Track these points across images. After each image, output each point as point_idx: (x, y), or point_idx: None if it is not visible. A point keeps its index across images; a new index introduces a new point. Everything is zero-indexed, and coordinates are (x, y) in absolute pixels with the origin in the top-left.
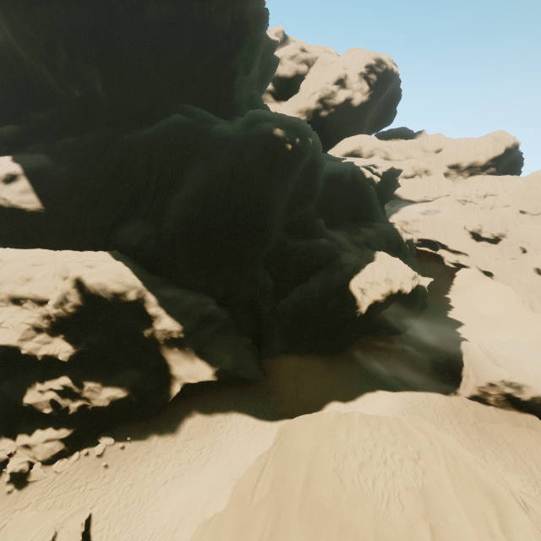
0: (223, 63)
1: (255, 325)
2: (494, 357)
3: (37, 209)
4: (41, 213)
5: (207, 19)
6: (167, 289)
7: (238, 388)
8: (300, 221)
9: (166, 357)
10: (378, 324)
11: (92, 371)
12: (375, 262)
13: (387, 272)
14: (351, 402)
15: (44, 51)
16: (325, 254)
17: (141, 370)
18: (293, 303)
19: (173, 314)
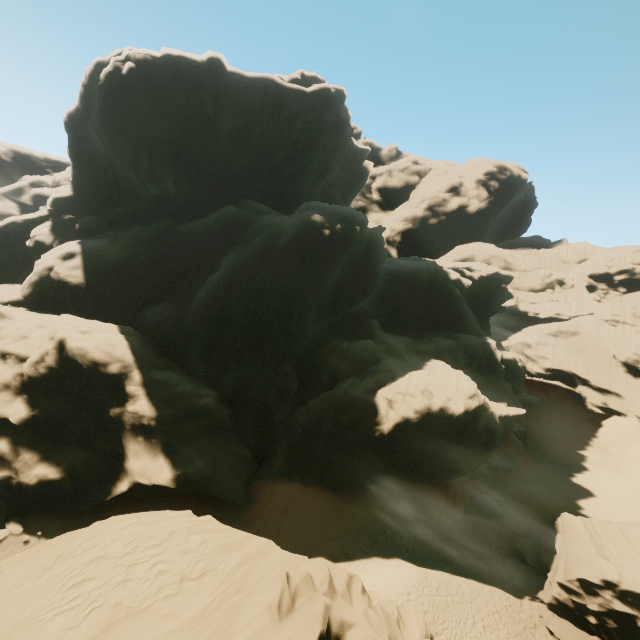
0: (289, 164)
1: (264, 435)
2: (603, 542)
3: (79, 283)
4: (82, 287)
5: (276, 128)
6: (165, 372)
7: (205, 508)
8: (352, 320)
9: (125, 445)
10: (419, 457)
11: (38, 441)
12: (421, 370)
13: (430, 383)
14: (343, 564)
15: (132, 159)
16: (364, 357)
17: (91, 453)
18: (308, 411)
19: (154, 397)
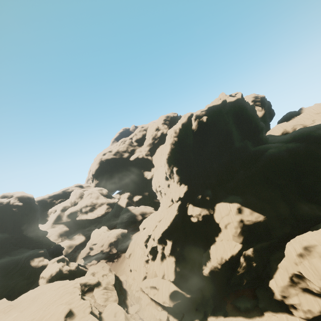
0: (259, 125)
1: None
2: None
3: (263, 218)
4: (266, 220)
5: (248, 114)
6: None
7: None
8: None
9: None
10: None
11: None
12: None
13: None
14: None
15: (208, 156)
16: None
17: None
18: None
19: None
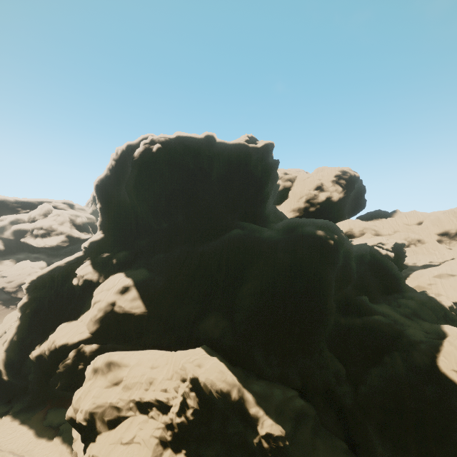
0: (259, 193)
1: (339, 420)
2: None
3: (142, 312)
4: (144, 315)
5: (248, 172)
6: (254, 383)
7: None
8: (343, 299)
9: None
10: None
11: None
12: (451, 337)
13: None
14: None
15: (152, 205)
16: (387, 332)
17: None
18: (379, 391)
19: (271, 414)
